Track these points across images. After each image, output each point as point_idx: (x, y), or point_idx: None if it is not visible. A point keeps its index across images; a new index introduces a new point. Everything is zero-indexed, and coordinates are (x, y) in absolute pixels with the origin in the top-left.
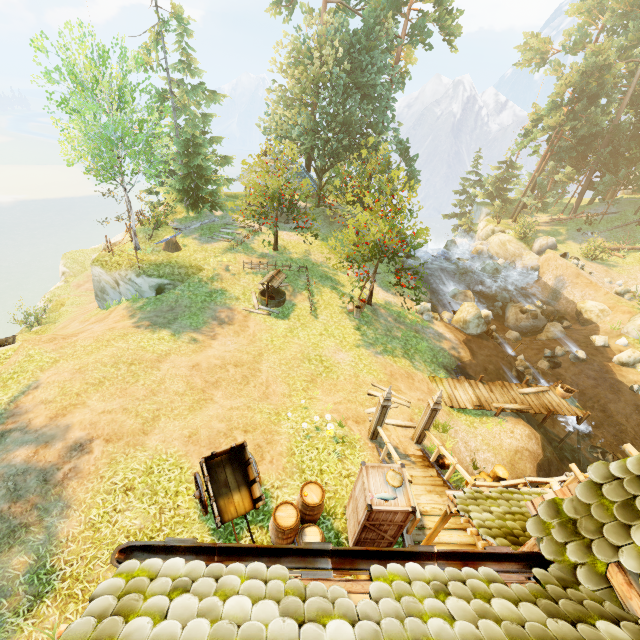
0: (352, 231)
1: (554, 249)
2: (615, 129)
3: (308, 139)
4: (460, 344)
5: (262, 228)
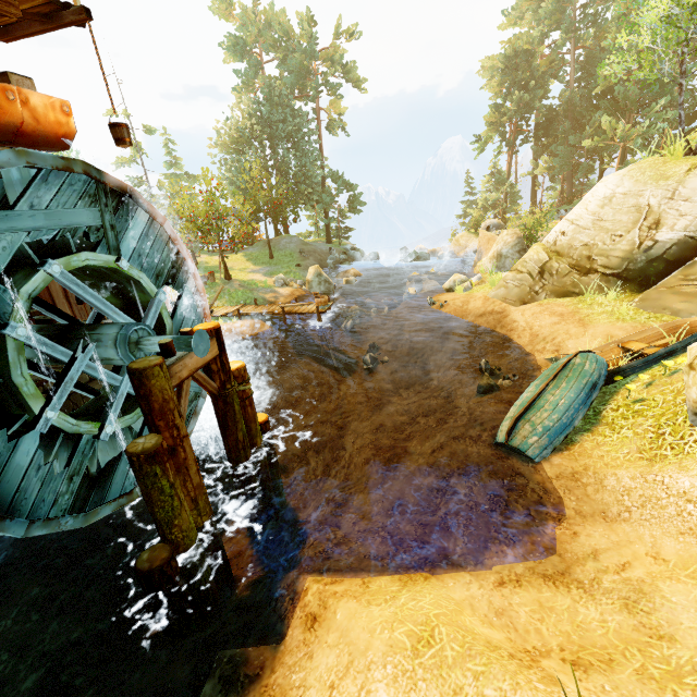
0: (172, 213)
1: (496, 230)
2: (570, 105)
3: (229, 183)
4: (287, 295)
5: (205, 256)
